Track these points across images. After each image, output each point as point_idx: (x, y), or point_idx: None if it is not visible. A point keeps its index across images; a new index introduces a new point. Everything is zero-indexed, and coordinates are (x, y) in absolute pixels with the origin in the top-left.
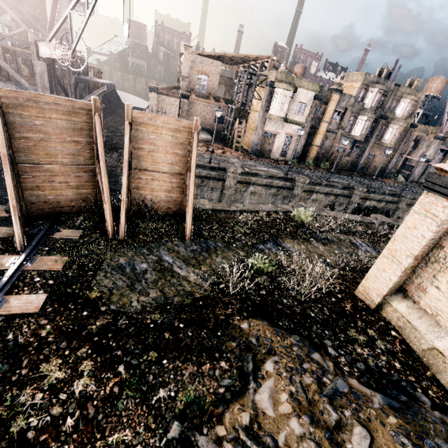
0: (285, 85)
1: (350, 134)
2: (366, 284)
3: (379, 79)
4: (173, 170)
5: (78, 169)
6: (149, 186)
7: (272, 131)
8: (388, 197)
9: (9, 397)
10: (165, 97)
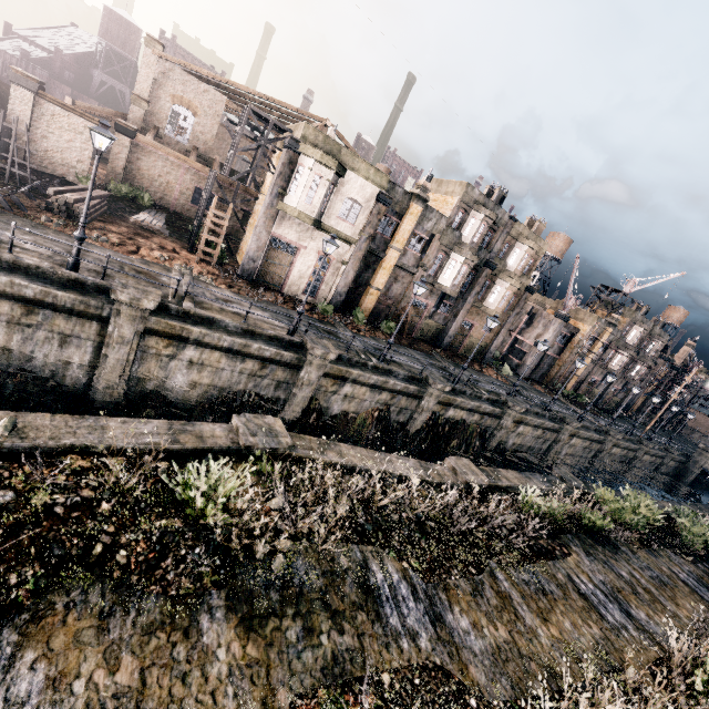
0: (319, 153)
1: (436, 281)
2: None
3: (486, 200)
4: None
5: None
6: None
7: (290, 241)
8: (485, 406)
9: None
10: (59, 110)
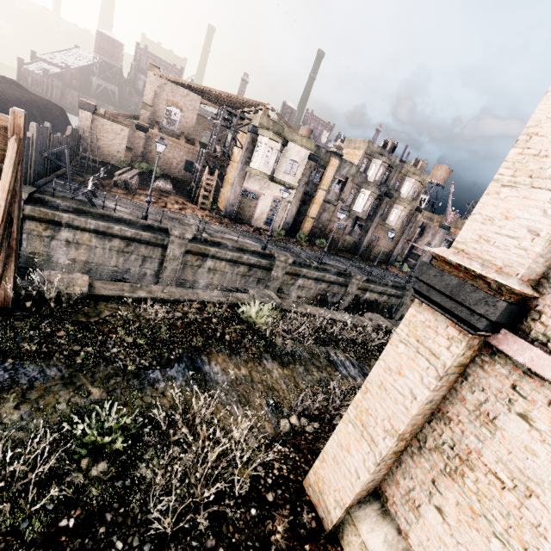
0: (271, 134)
1: (351, 209)
2: (321, 471)
3: (383, 151)
4: None
5: None
6: None
7: (255, 191)
8: (390, 290)
9: None
10: (106, 121)
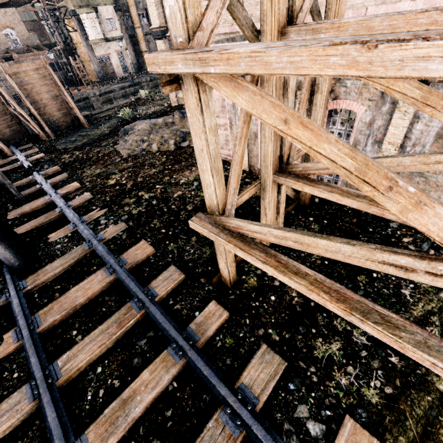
0: (85, 9)
1: None
2: (171, 97)
3: None
4: (52, 95)
5: (2, 114)
6: (46, 112)
7: (104, 55)
8: None
9: (59, 162)
10: None
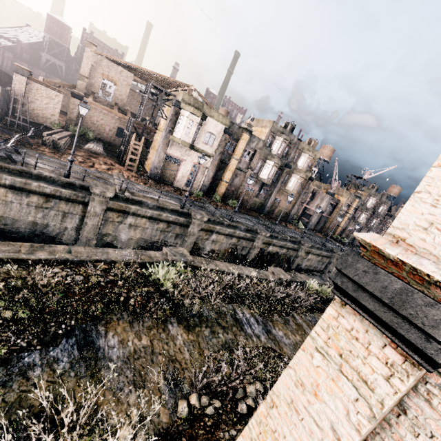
0: (192, 109)
1: (258, 176)
2: None
3: (284, 130)
4: None
5: None
6: None
7: (177, 157)
8: (289, 244)
9: None
10: (41, 87)
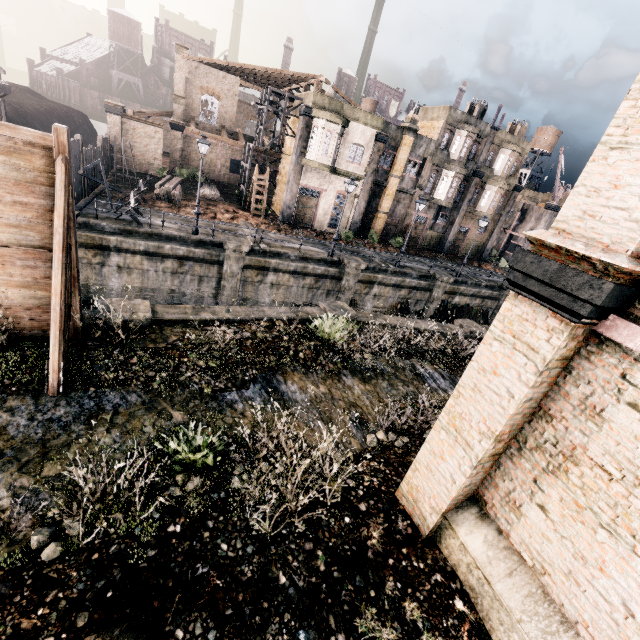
0: (328, 114)
1: (432, 197)
2: (414, 481)
3: (469, 118)
4: (25, 240)
5: None
6: None
7: (314, 188)
8: (484, 291)
9: None
10: (137, 124)
